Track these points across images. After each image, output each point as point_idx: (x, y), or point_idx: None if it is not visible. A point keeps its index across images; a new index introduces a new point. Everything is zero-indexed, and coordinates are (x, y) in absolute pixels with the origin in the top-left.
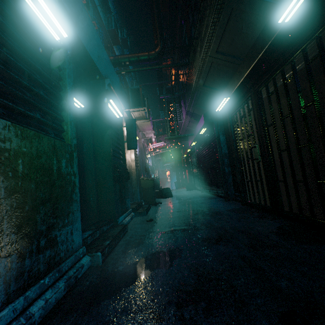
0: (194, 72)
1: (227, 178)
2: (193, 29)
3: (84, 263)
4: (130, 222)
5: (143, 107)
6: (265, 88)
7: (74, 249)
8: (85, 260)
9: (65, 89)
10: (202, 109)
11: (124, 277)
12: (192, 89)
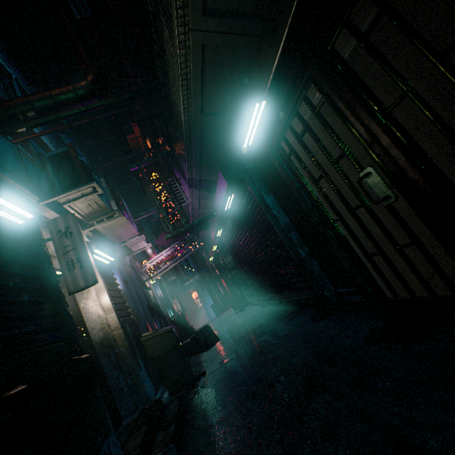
0: (176, 93)
1: (310, 267)
2: (146, 22)
3: None
4: None
5: (88, 185)
6: (346, 29)
7: None
8: None
9: None
10: (215, 167)
11: None
12: (182, 128)
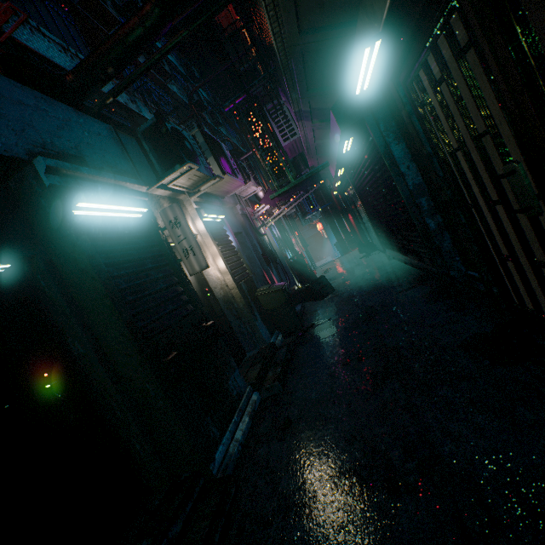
0: (261, 7)
1: (438, 243)
2: None
3: None
4: (250, 431)
5: (183, 166)
6: None
7: None
8: None
9: None
10: (328, 94)
11: None
12: (277, 57)
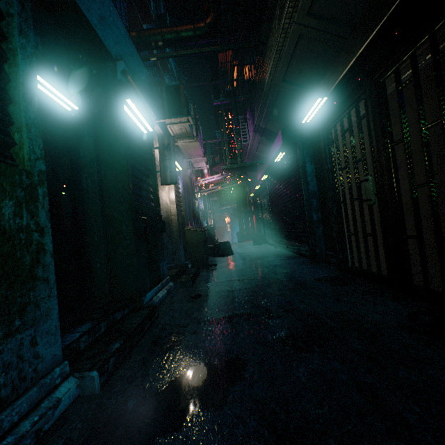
0: (269, 58)
1: (315, 229)
2: None
3: (62, 396)
4: (165, 299)
5: (186, 117)
6: (393, 75)
7: (42, 371)
8: (65, 389)
9: (13, 57)
10: (280, 123)
11: (132, 431)
12: (264, 87)
